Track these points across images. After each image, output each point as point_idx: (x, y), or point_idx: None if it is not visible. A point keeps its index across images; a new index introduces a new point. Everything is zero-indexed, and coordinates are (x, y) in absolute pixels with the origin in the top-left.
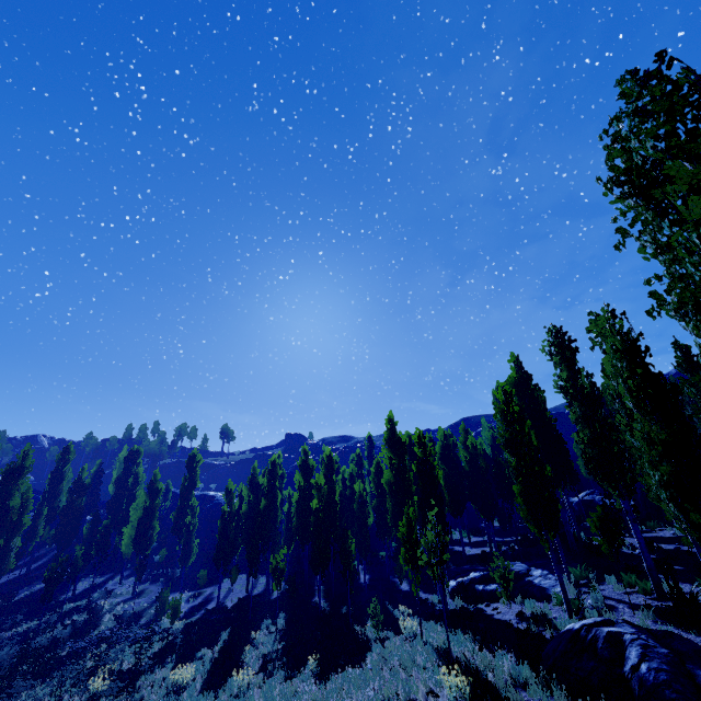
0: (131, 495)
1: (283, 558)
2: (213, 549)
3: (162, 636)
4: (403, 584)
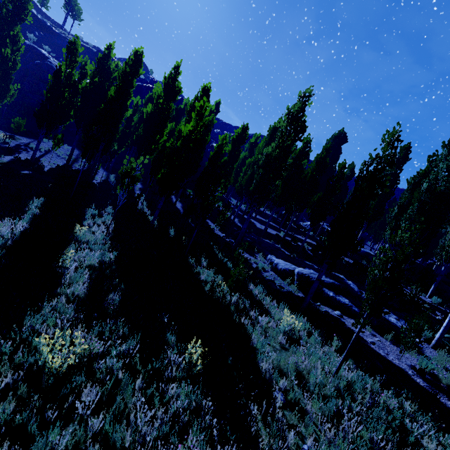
0: None
1: (140, 166)
2: (36, 105)
3: None
4: (215, 228)
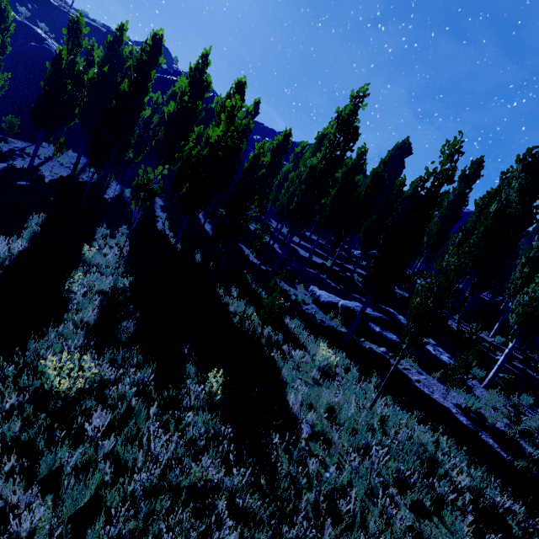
0: None
1: (158, 178)
2: (32, 101)
3: None
4: (250, 254)
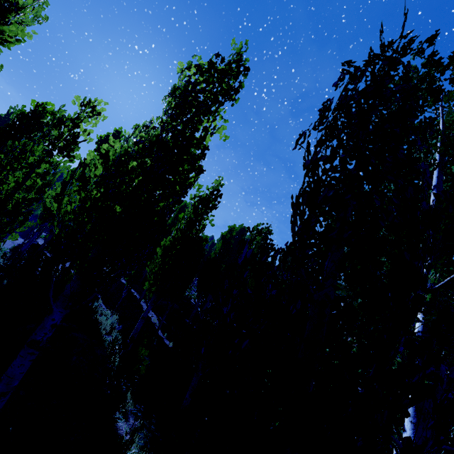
0: None
1: None
2: None
3: None
4: None
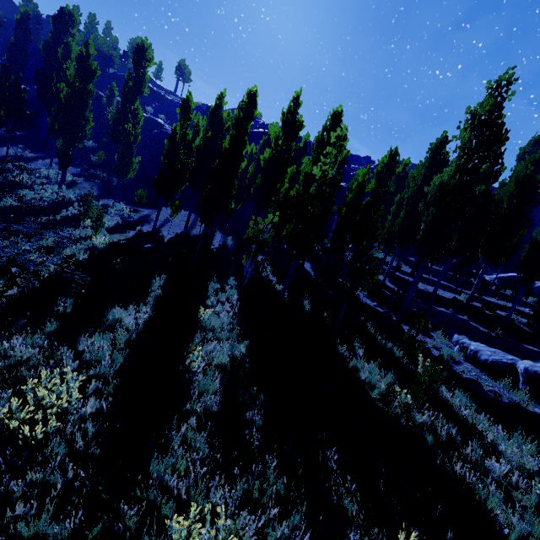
0: (62, 71)
1: (268, 227)
2: (155, 175)
3: (55, 261)
4: (359, 294)
